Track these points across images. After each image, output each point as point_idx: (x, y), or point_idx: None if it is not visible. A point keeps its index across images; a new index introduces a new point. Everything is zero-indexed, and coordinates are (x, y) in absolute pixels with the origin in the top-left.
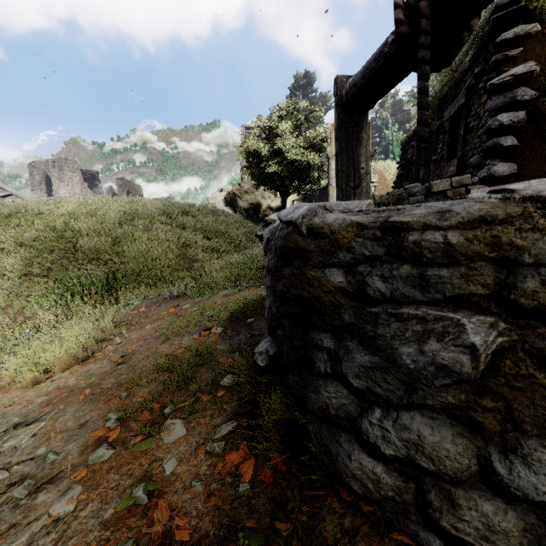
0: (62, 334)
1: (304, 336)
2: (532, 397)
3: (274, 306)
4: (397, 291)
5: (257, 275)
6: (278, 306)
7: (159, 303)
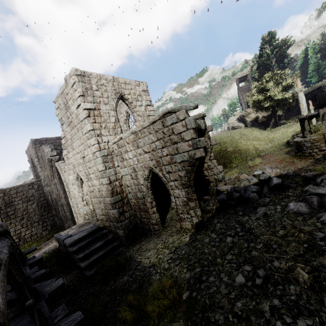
0: (254, 161)
1: (300, 148)
2: (313, 146)
3: (296, 147)
4: (305, 143)
5: (283, 147)
6: (297, 146)
7: (260, 157)
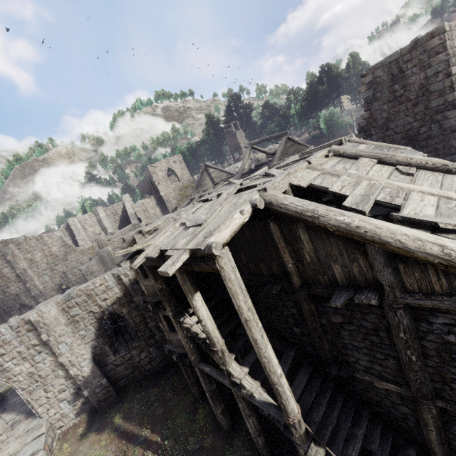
0: None
1: None
2: None
3: None
4: None
5: None
6: None
7: None
